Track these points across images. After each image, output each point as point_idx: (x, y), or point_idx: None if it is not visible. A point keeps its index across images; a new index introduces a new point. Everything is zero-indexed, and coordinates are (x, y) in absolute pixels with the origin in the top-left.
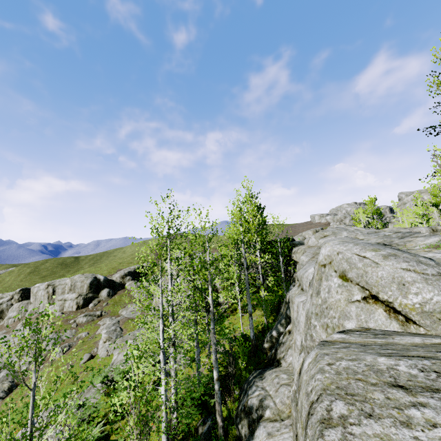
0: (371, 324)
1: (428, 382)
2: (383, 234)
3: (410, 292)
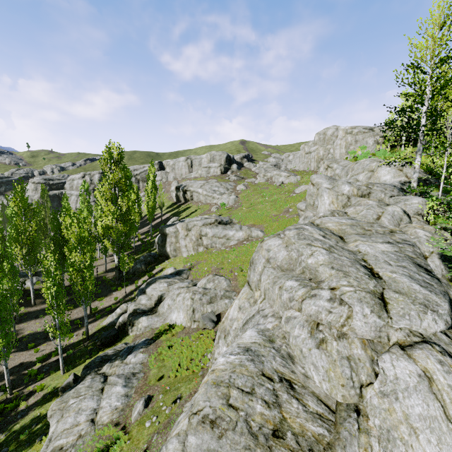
0: None
1: None
2: None
3: None
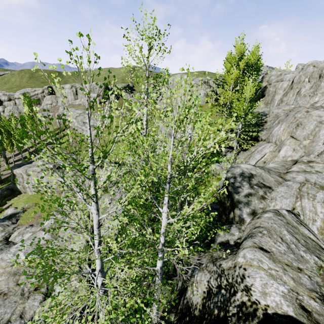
0: None
1: None
2: None
3: None
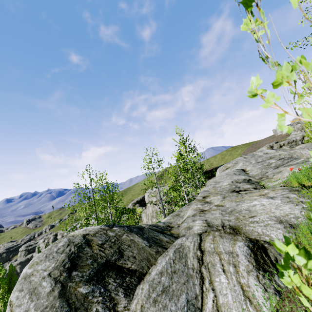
0: None
1: None
2: (267, 163)
3: None
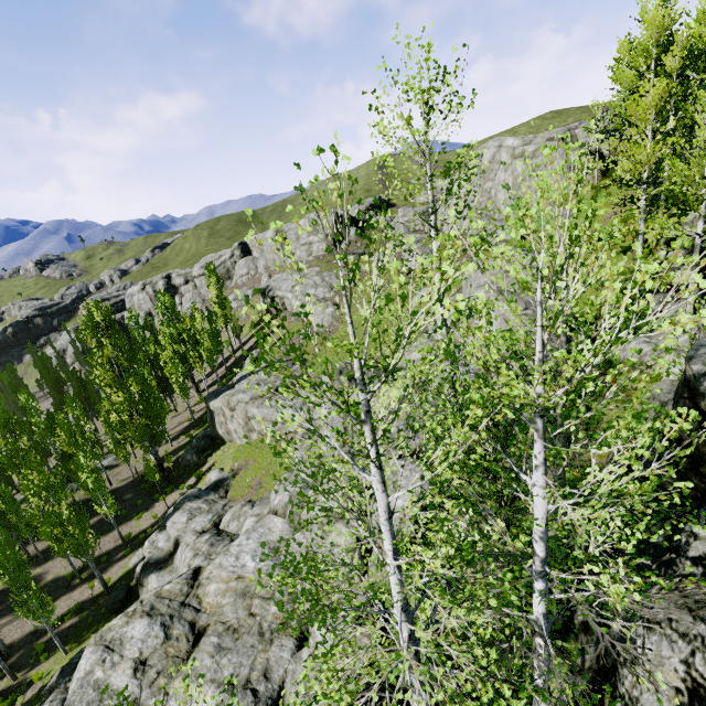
0: None
1: None
2: None
3: None
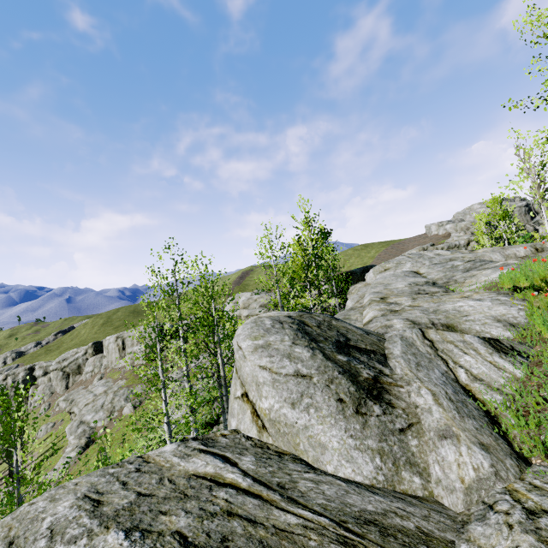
0: (242, 426)
1: (29, 543)
2: (451, 265)
3: (263, 395)
